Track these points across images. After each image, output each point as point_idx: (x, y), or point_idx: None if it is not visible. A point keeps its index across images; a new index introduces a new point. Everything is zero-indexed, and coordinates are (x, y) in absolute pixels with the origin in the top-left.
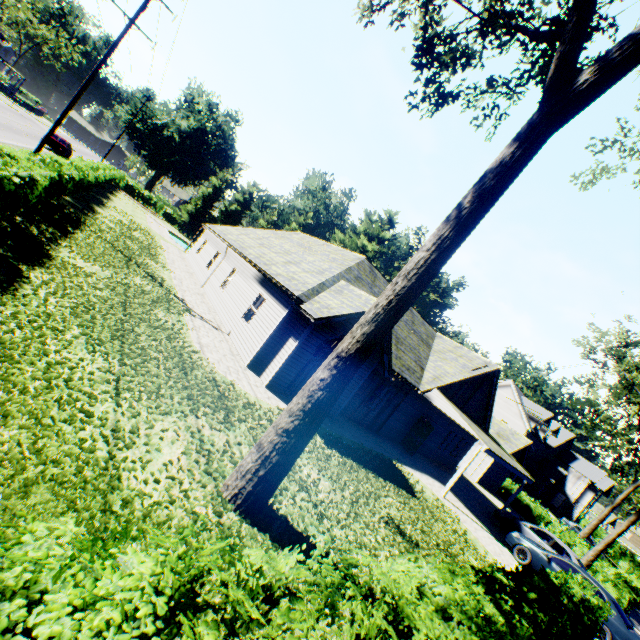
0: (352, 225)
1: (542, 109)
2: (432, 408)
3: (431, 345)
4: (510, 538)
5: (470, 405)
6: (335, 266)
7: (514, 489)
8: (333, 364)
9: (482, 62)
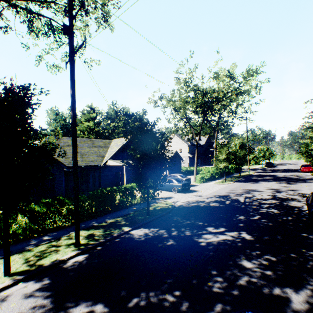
0: (79, 121)
1: None
2: (118, 166)
3: (109, 146)
4: None
5: None
6: None
7: (188, 168)
8: None
9: None
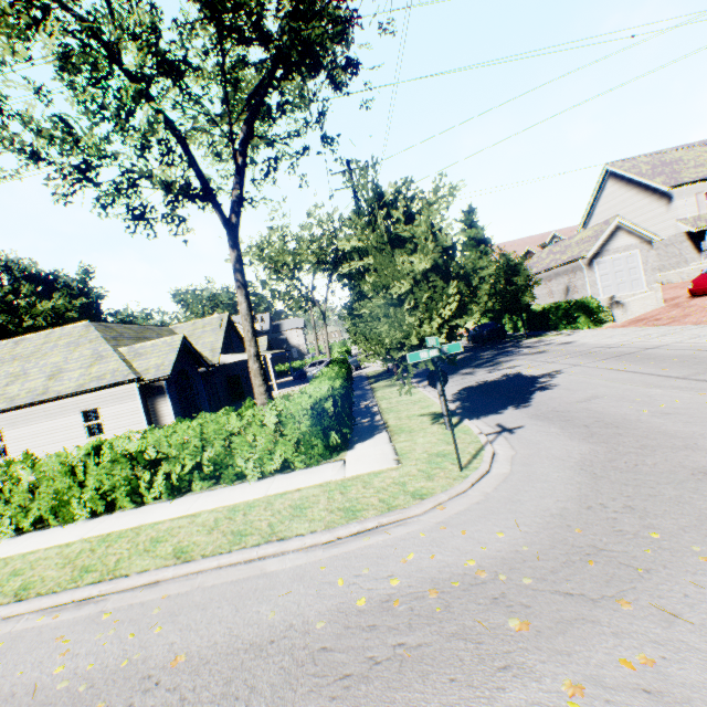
0: None
1: (232, 235)
2: (226, 367)
3: None
4: (310, 377)
5: (235, 347)
6: (93, 346)
7: (282, 367)
8: (256, 360)
9: (186, 219)
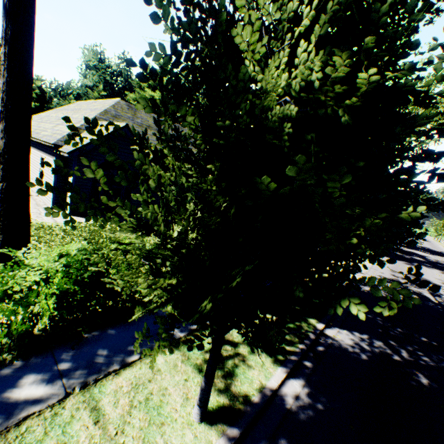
0: (137, 83)
1: None
2: None
3: None
4: None
5: None
6: (93, 113)
7: None
8: None
9: None
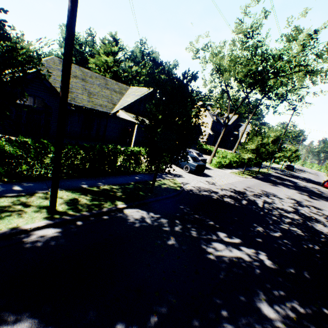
0: (96, 51)
1: None
2: (129, 121)
3: (125, 93)
4: None
5: None
6: None
7: (204, 146)
8: None
9: None
